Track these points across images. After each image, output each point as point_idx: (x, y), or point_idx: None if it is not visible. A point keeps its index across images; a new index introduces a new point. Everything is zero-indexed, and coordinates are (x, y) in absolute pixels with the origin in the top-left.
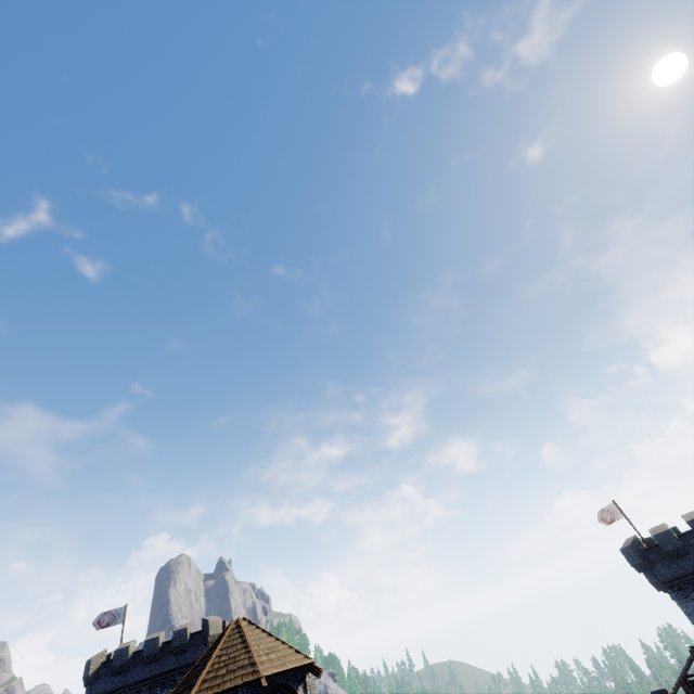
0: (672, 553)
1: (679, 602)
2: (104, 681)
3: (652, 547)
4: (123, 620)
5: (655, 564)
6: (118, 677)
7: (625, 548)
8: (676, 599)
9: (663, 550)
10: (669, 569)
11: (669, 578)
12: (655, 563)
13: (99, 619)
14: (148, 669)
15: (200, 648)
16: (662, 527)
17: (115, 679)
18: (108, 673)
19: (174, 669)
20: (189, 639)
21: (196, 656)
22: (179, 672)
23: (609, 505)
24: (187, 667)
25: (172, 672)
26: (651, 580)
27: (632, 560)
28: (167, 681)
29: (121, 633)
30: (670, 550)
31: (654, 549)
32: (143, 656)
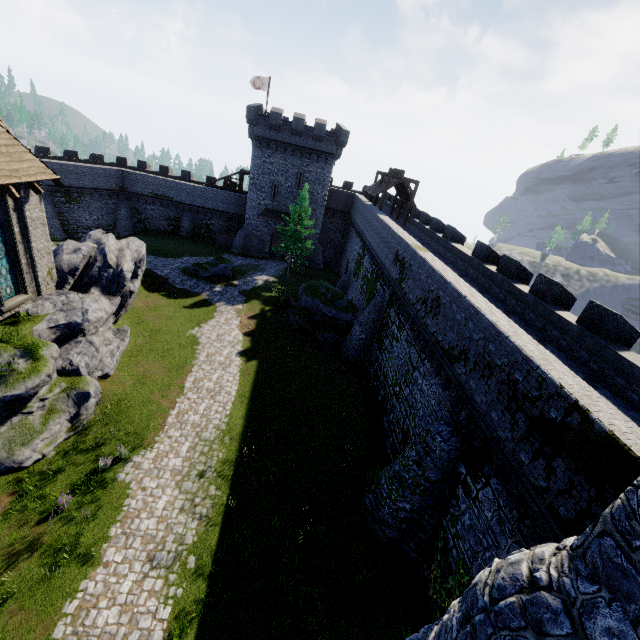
0: (272, 126)
1: (254, 148)
2: None
3: (266, 116)
4: None
5: (259, 125)
6: None
7: (251, 106)
8: (254, 146)
9: (269, 121)
10: (264, 132)
11: (260, 136)
12: (260, 125)
13: None
14: None
15: None
16: (280, 111)
17: None
18: None
19: None
20: None
21: None
22: None
23: (266, 78)
24: None
25: None
26: (250, 131)
27: (249, 115)
28: None
29: None
30: (273, 124)
31: (266, 118)
32: None
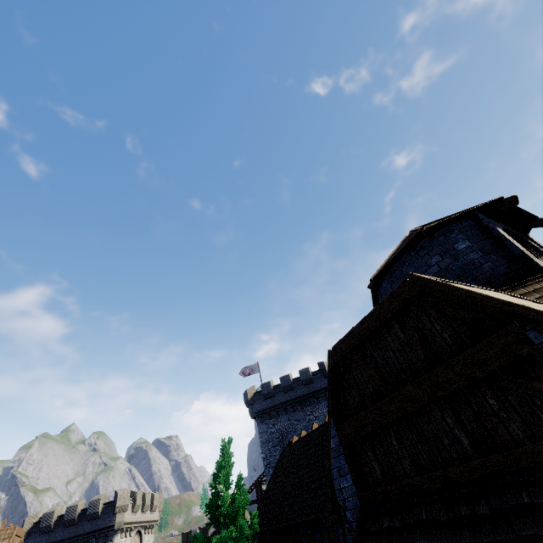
0: None
1: None
2: (259, 403)
3: None
4: (258, 371)
5: None
6: (268, 400)
7: None
8: None
9: None
10: None
11: None
12: None
13: (242, 371)
14: (287, 395)
15: (322, 381)
16: None
17: (266, 402)
18: (261, 399)
19: (306, 394)
20: (311, 375)
21: (321, 385)
22: (311, 396)
23: None
24: (315, 393)
25: (306, 396)
26: None
27: None
28: (303, 402)
29: (260, 378)
30: None
31: None
32: (282, 387)
